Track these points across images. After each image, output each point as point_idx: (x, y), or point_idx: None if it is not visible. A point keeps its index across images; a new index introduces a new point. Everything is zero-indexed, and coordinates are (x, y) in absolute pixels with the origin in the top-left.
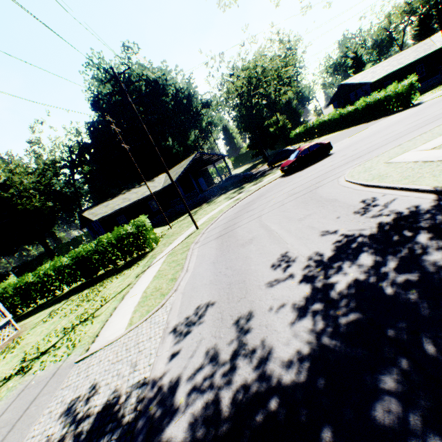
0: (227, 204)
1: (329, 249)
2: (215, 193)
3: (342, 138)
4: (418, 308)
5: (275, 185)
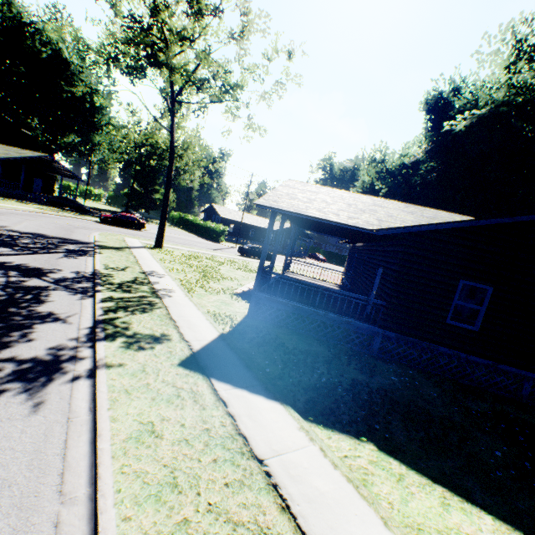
0: (31, 209)
1: (26, 232)
2: (41, 201)
3: (172, 232)
4: (14, 238)
5: (81, 221)
